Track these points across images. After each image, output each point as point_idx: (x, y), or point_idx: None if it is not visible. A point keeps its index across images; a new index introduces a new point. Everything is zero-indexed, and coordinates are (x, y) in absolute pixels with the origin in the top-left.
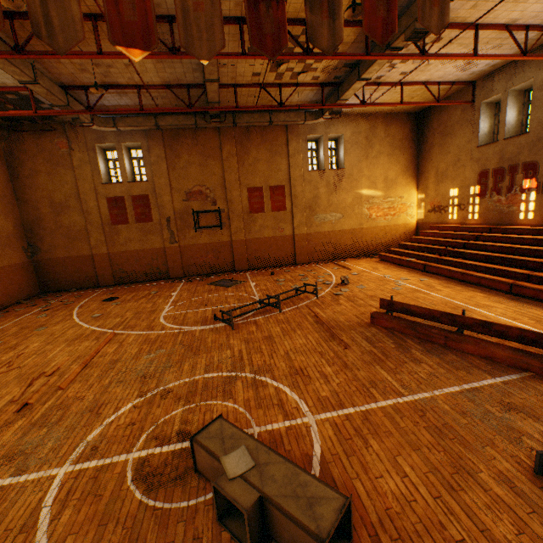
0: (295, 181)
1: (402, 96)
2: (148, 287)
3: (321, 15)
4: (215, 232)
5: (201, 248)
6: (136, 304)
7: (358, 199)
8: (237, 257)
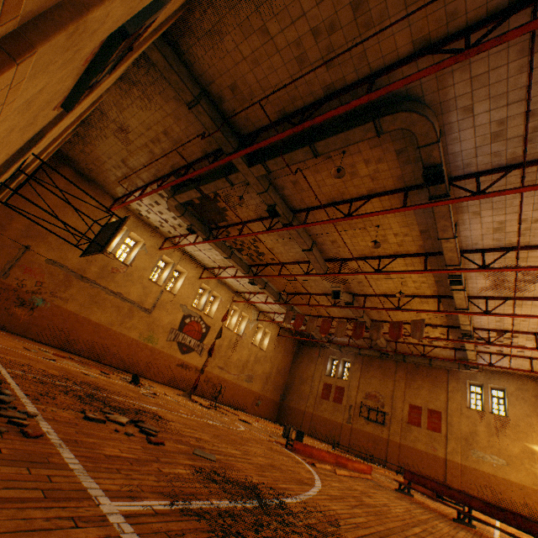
0: (451, 411)
1: (531, 366)
2: (322, 441)
3: (374, 331)
4: (378, 426)
5: (365, 434)
6: (307, 437)
7: (528, 453)
8: (390, 454)
